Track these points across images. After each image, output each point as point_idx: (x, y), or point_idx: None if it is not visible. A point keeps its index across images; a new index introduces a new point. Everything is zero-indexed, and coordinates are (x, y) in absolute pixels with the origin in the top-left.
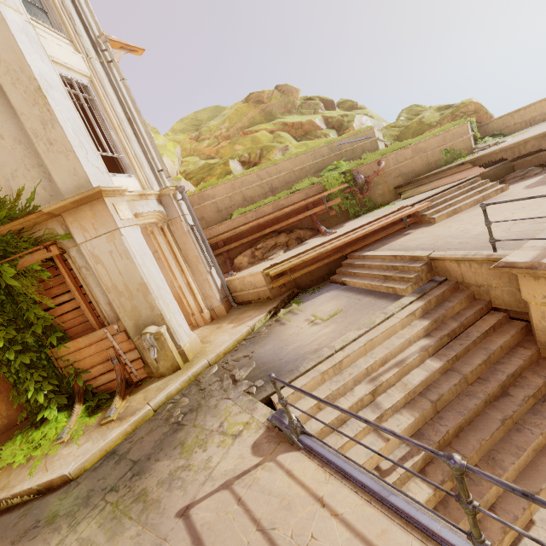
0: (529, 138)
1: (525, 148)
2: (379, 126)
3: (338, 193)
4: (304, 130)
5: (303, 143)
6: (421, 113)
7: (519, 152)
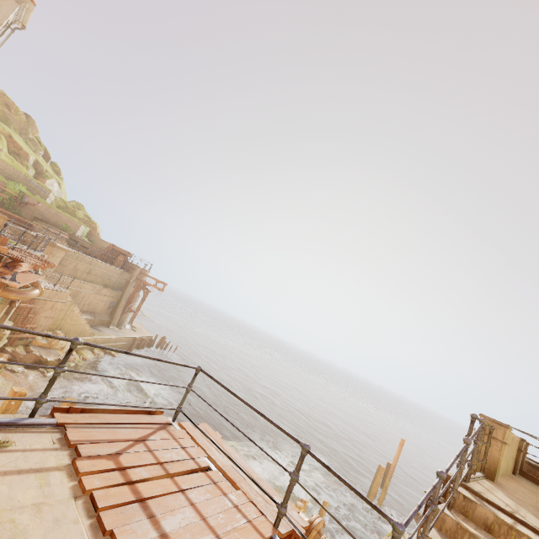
0: (89, 243)
1: (86, 244)
2: (60, 195)
3: (10, 194)
4: (19, 152)
5: (12, 158)
6: (81, 210)
7: (84, 244)
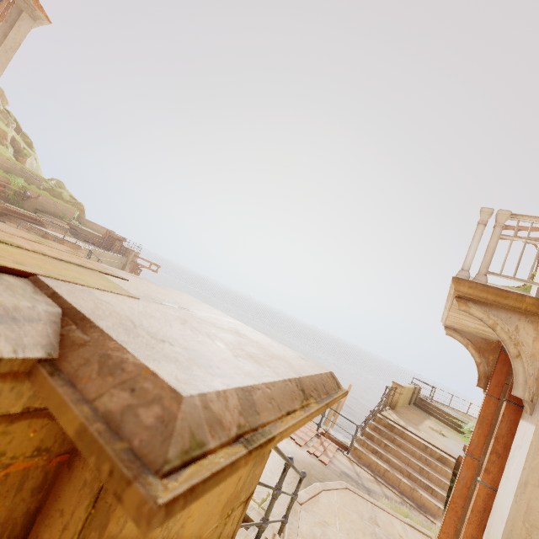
0: (87, 230)
1: (85, 232)
2: (38, 172)
3: (14, 190)
4: None
5: None
6: (63, 189)
7: (82, 232)
